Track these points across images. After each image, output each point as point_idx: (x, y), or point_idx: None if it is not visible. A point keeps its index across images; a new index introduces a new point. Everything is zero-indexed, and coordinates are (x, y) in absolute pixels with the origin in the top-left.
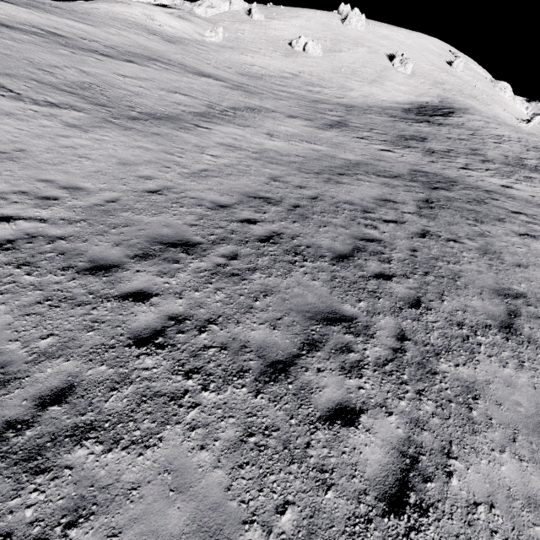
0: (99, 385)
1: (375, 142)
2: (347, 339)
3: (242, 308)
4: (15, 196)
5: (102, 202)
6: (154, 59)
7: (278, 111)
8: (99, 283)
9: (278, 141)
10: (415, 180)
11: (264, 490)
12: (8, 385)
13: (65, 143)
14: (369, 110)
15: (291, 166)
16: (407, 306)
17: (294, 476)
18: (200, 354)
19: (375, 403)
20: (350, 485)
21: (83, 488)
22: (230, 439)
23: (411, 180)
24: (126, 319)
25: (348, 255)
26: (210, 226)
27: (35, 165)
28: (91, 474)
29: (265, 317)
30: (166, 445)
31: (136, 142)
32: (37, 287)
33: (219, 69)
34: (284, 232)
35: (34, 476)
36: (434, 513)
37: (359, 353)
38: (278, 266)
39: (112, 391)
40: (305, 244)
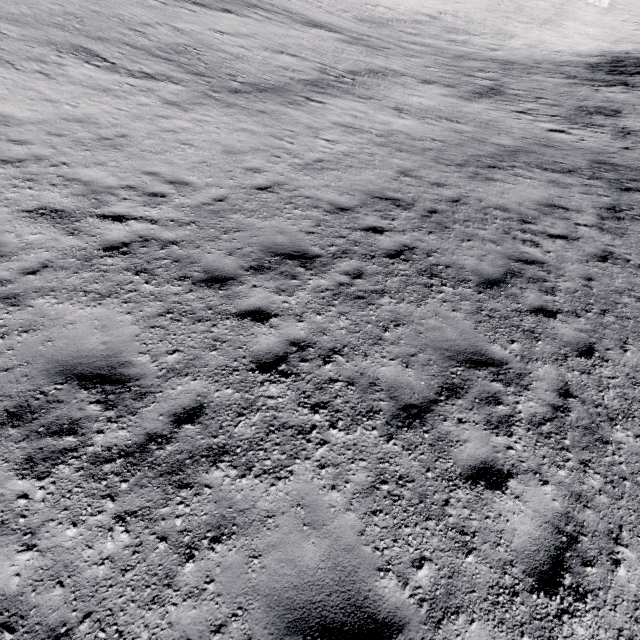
0: (227, 408)
1: (543, 118)
2: (494, 388)
3: (370, 339)
4: (124, 191)
5: (210, 201)
6: (255, 5)
7: (409, 75)
8: (216, 298)
9: (409, 119)
10: (598, 176)
11: (399, 541)
12: (145, 398)
13: (165, 126)
14: (537, 67)
15: (426, 155)
16: (575, 354)
17: (430, 532)
18: (326, 388)
19: (526, 468)
20: (494, 553)
21: (222, 508)
22: (362, 483)
23: (592, 176)
24: (247, 340)
25: (498, 280)
26: (329, 235)
27: (139, 154)
28: (229, 496)
29: (396, 352)
30: (297, 479)
31: (240, 123)
32: (157, 297)
33: (333, 14)
34: (418, 246)
35: (178, 489)
36: (594, 601)
37: (510, 407)
38: (411, 289)
39: (240, 416)
40: (443, 263)
